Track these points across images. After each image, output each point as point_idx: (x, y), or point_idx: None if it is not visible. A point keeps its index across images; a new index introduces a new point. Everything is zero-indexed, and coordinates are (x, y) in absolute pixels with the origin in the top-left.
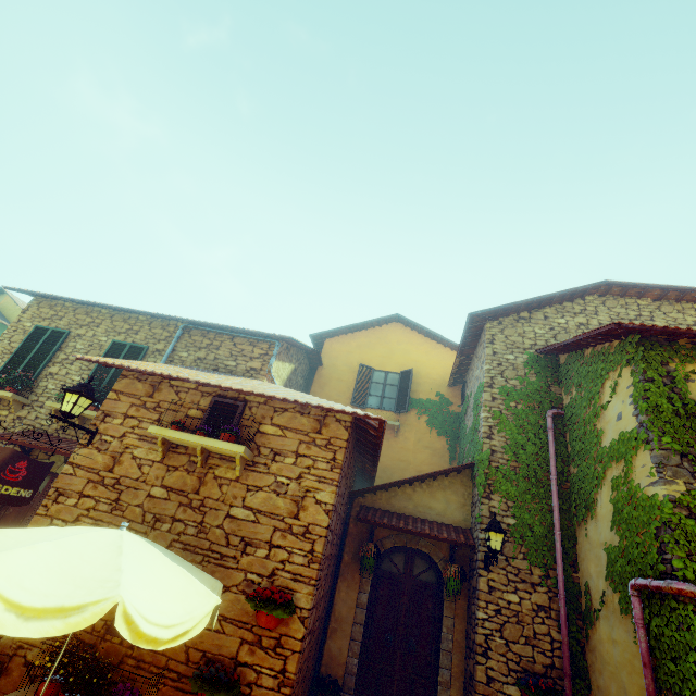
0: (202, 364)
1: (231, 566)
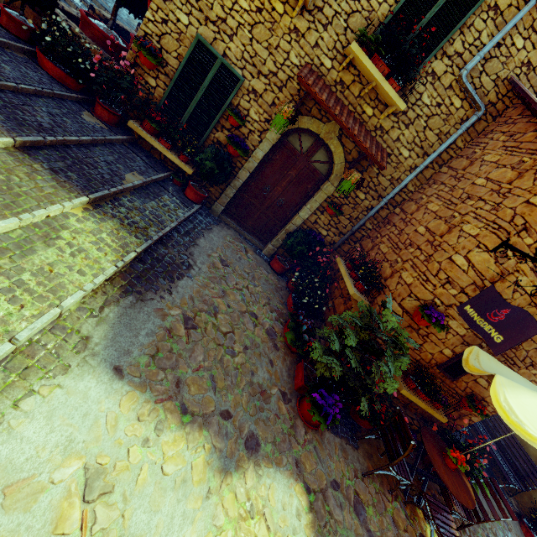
0: (524, 78)
1: (514, 369)
